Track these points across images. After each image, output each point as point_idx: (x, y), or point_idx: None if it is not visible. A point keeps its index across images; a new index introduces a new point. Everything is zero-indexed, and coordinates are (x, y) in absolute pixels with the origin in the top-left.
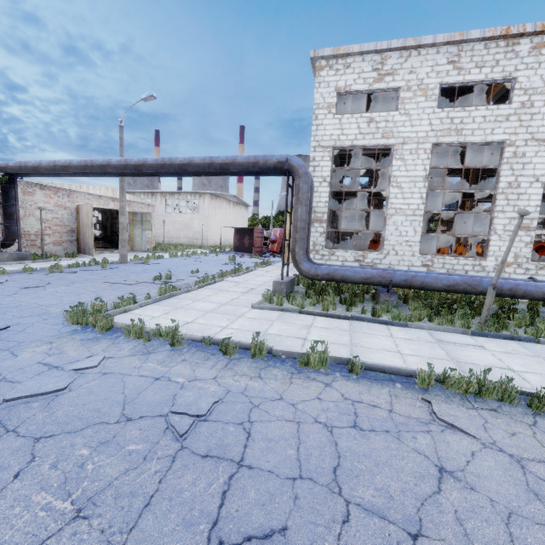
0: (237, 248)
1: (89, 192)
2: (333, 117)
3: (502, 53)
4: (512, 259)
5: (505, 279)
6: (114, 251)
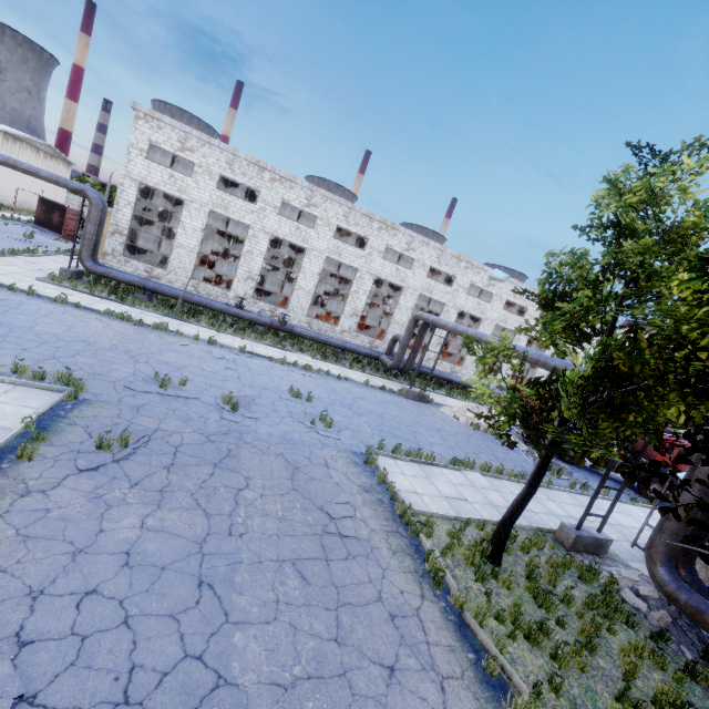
0: (40, 221)
1: None
2: (144, 159)
3: (256, 173)
4: (243, 295)
5: (214, 301)
6: None
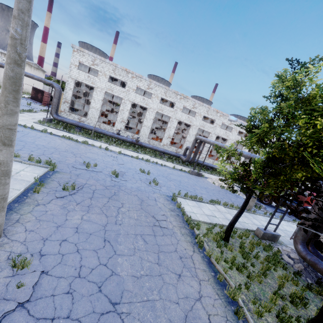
0: (33, 97)
1: None
2: (77, 69)
3: (125, 74)
4: (120, 129)
5: (107, 131)
6: None
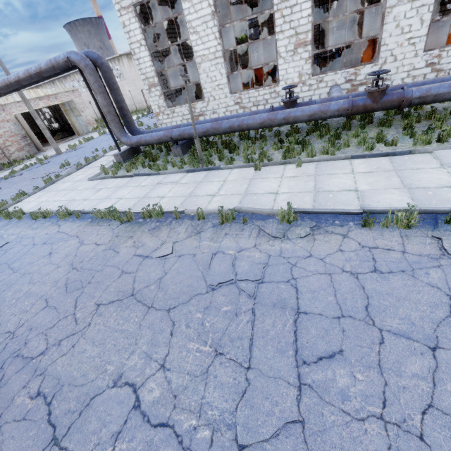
0: None
1: (16, 100)
2: None
3: None
4: (297, 79)
5: (252, 113)
6: (65, 141)
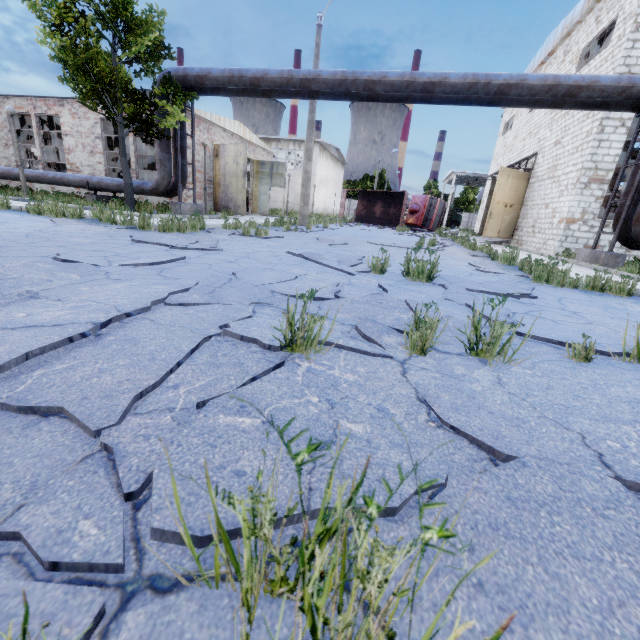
0: (361, 218)
1: (226, 127)
2: None
3: None
4: None
5: None
6: None
